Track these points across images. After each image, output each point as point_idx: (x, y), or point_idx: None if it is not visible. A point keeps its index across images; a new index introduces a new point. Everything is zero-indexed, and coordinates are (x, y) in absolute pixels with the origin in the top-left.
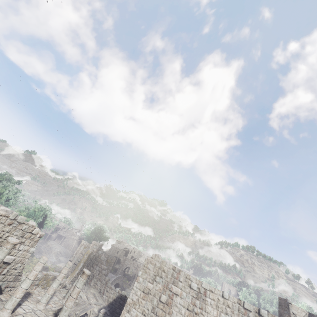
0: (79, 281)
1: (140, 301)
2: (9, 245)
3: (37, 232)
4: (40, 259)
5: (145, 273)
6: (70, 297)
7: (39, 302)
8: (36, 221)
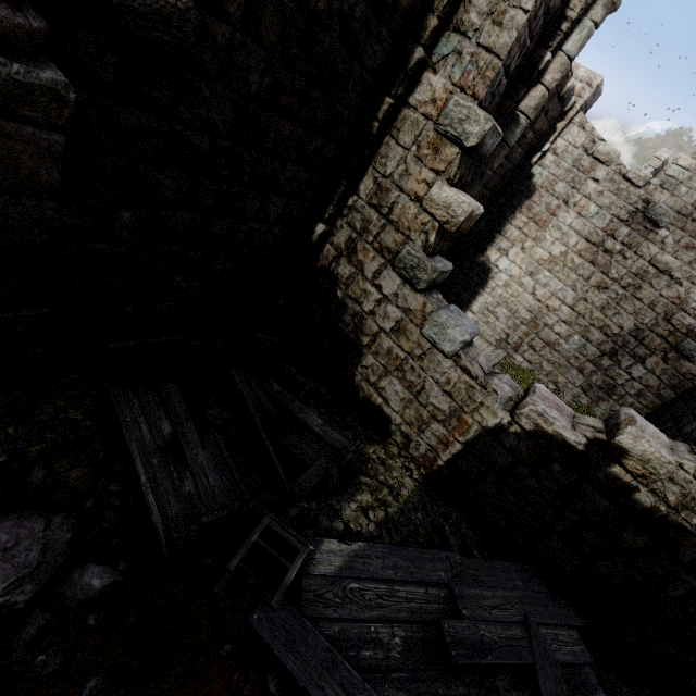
0: None
1: None
2: None
3: None
4: None
5: None
6: None
7: None
8: None
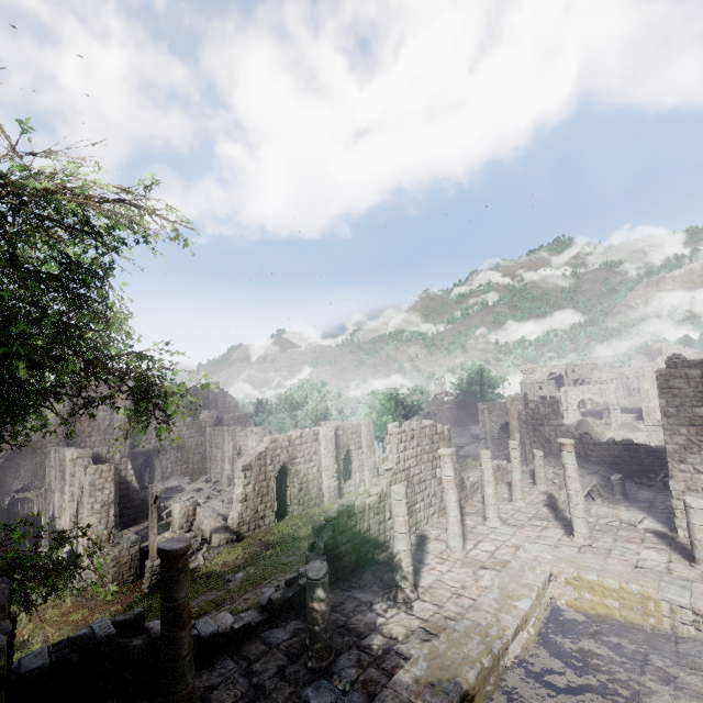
0: (565, 456)
1: (697, 440)
2: (447, 459)
3: (442, 429)
4: (481, 455)
5: (673, 397)
6: (568, 479)
7: (513, 500)
8: (396, 416)
